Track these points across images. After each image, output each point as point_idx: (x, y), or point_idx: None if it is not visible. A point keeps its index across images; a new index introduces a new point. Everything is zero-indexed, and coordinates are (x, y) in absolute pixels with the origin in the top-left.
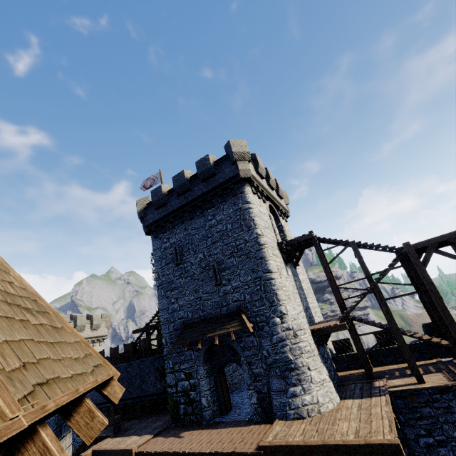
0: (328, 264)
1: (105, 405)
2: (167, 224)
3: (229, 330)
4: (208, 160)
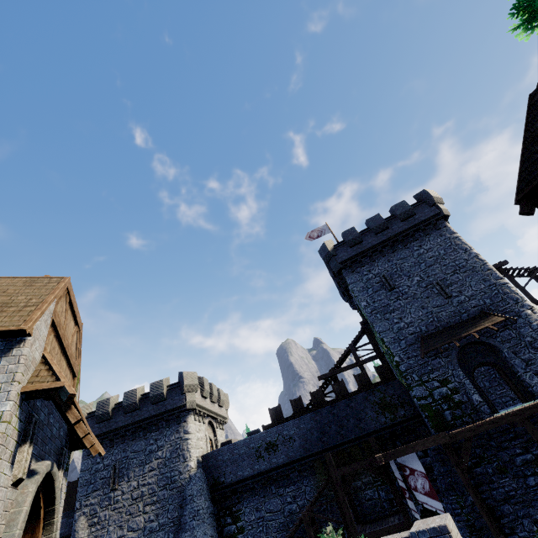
0: (524, 287)
1: (309, 459)
2: (363, 260)
3: (486, 325)
4: (406, 204)
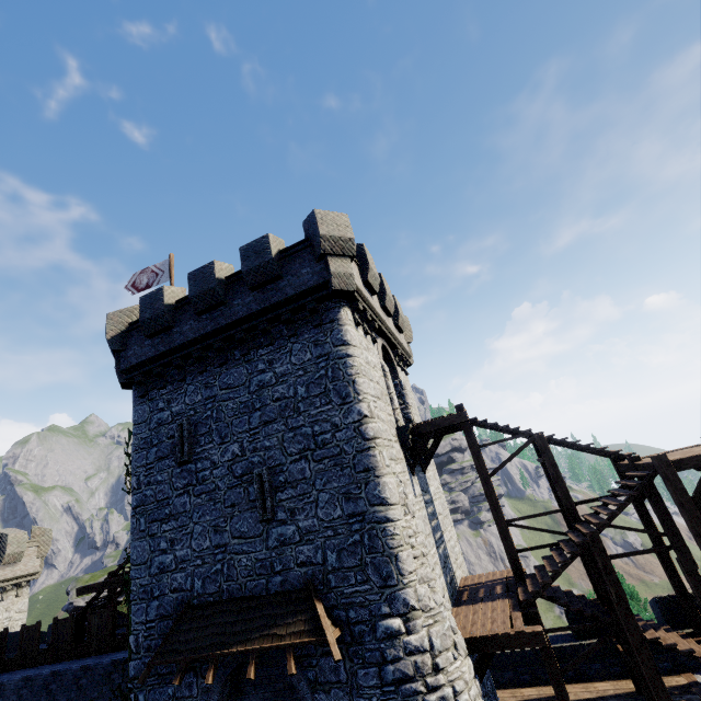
0: (491, 475)
1: None
2: (169, 371)
3: (284, 642)
4: (267, 246)
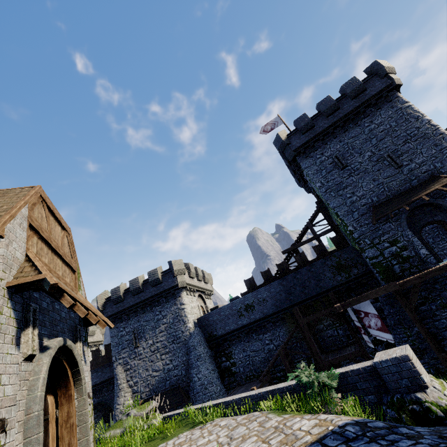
0: None
1: (280, 313)
2: (315, 144)
3: (436, 187)
4: (357, 80)
